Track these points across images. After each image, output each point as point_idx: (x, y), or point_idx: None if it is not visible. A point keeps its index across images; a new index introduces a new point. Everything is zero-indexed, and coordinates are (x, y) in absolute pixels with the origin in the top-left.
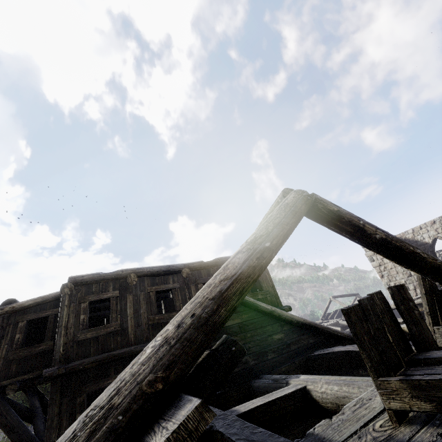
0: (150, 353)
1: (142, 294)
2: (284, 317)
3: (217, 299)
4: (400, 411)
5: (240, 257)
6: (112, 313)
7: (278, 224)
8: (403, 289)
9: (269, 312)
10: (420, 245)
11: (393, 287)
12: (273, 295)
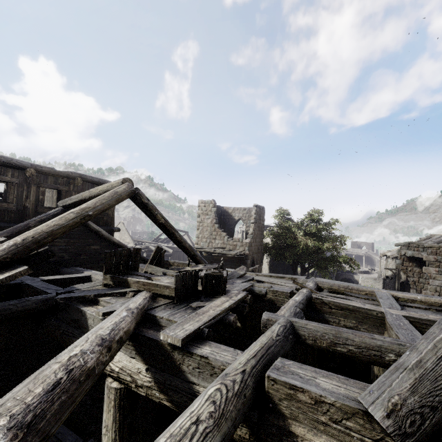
0: (6, 248)
1: None
2: (105, 237)
3: (49, 233)
4: (107, 284)
5: (71, 216)
6: None
7: (104, 203)
8: (139, 250)
9: (96, 231)
10: (231, 219)
11: (135, 248)
12: (110, 217)
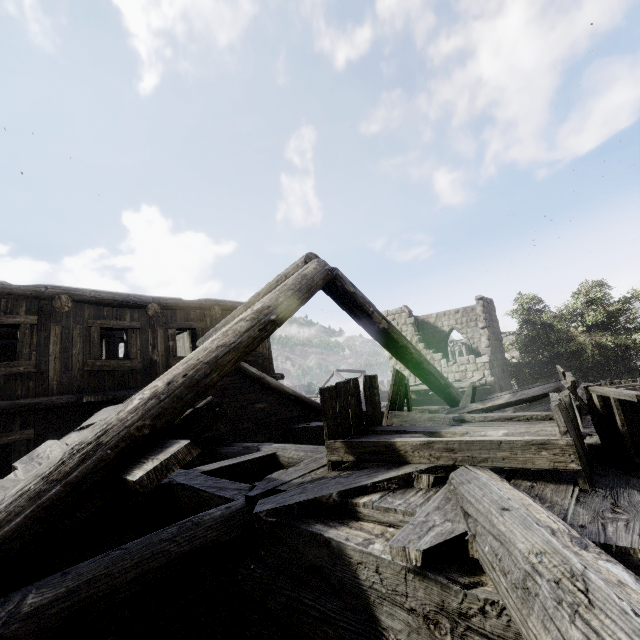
0: (139, 404)
1: (78, 328)
2: (272, 386)
3: (212, 364)
4: (336, 463)
5: (243, 326)
6: (23, 347)
7: (290, 297)
8: (375, 379)
9: (257, 378)
10: (437, 332)
11: (367, 376)
12: (267, 359)
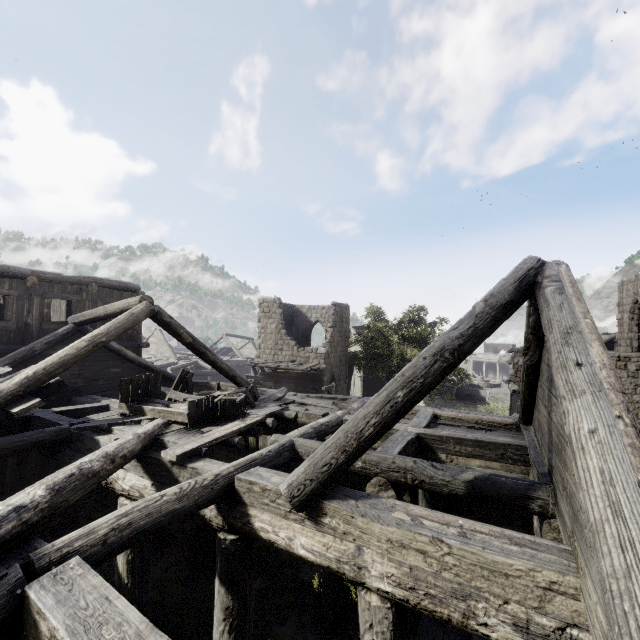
0: (19, 381)
1: None
2: (129, 357)
3: (61, 364)
4: (124, 413)
5: (83, 345)
6: None
7: (118, 328)
8: (160, 375)
9: (116, 350)
10: (306, 321)
11: (155, 374)
12: (137, 330)
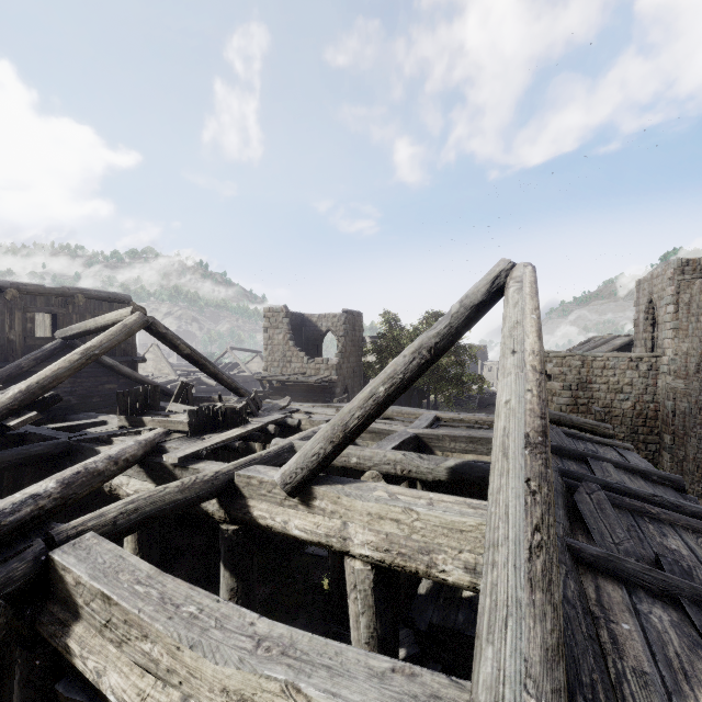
0: (13, 395)
1: None
2: (124, 372)
3: (54, 378)
4: (123, 426)
5: (76, 358)
6: None
7: (111, 340)
8: (158, 387)
9: (110, 366)
10: (317, 331)
11: (153, 386)
12: (131, 344)
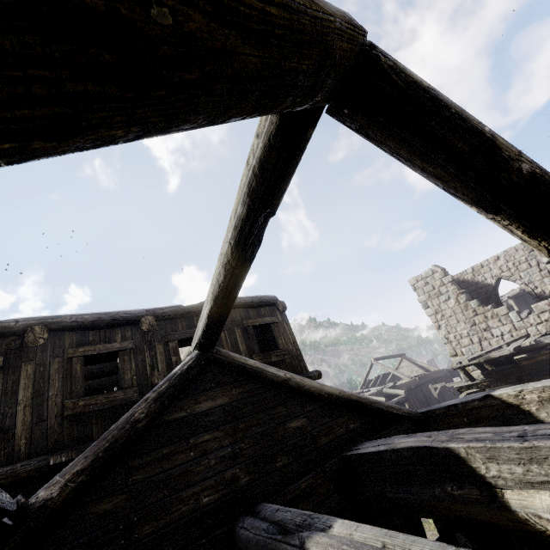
0: None
1: (56, 362)
2: (307, 389)
3: None
4: None
5: None
6: None
7: None
8: None
9: (282, 382)
10: (481, 288)
11: None
12: (295, 355)
